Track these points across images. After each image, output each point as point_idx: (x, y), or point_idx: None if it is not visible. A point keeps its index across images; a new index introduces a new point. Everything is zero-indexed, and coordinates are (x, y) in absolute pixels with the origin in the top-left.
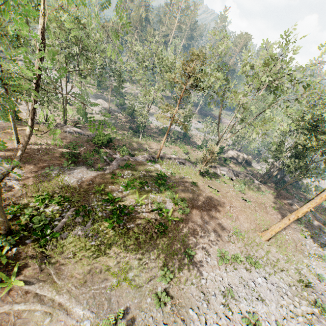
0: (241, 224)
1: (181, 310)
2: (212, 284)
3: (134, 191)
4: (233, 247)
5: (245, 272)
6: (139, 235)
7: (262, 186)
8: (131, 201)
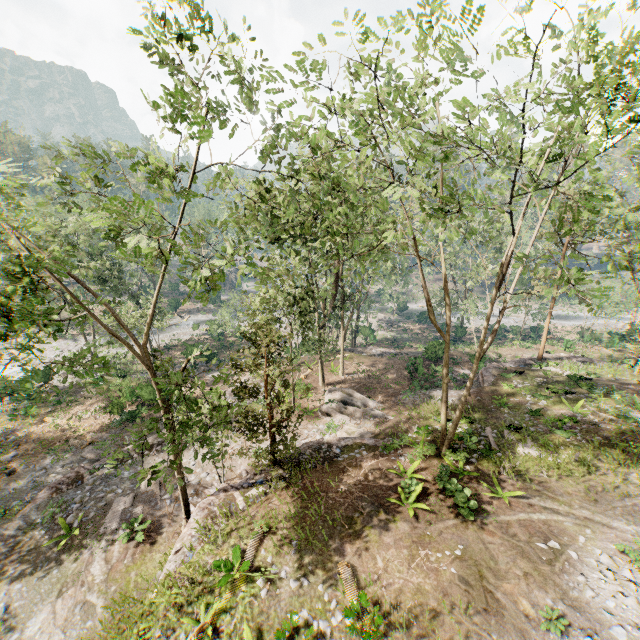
0: None
1: None
2: None
3: (553, 401)
4: None
5: None
6: (629, 442)
7: None
8: (563, 413)
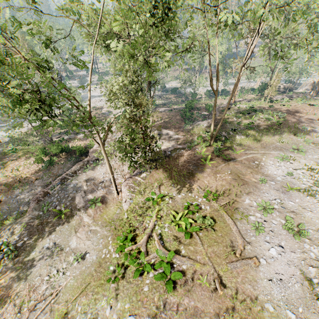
0: None
1: None
2: None
3: (243, 117)
4: None
5: None
6: (273, 126)
7: (315, 98)
8: (248, 121)
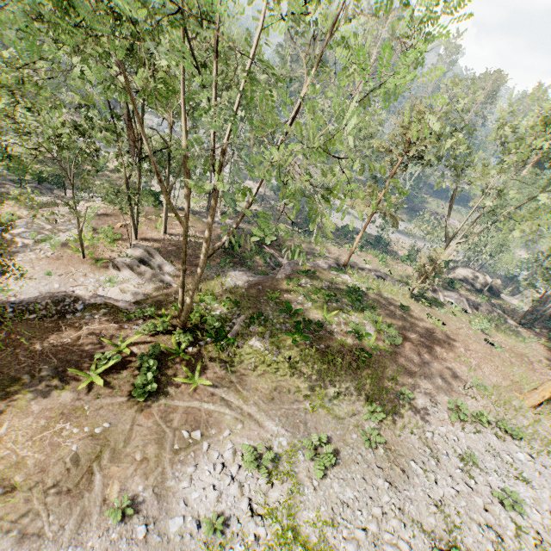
0: (486, 376)
1: (399, 460)
2: (442, 441)
3: (318, 305)
4: (472, 403)
5: (494, 439)
6: (336, 356)
7: (523, 330)
8: (316, 318)
